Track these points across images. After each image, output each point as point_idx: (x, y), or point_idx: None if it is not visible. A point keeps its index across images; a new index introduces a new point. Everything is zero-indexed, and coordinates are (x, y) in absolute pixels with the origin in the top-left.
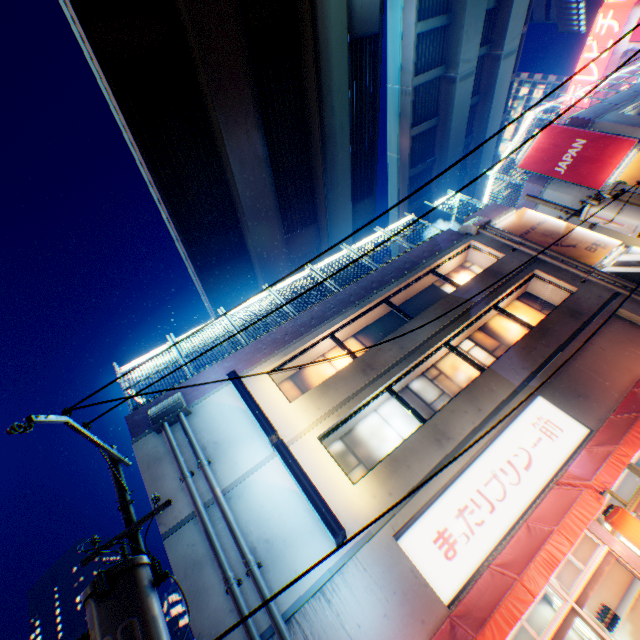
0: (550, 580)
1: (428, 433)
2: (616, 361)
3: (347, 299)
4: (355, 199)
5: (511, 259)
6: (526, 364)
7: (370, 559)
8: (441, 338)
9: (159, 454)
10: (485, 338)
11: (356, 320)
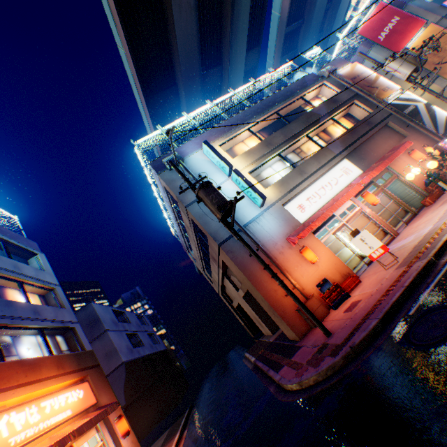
0: (337, 217)
1: (296, 172)
2: (381, 146)
3: (256, 111)
4: (247, 48)
5: (344, 94)
6: (342, 145)
7: (273, 212)
8: (304, 133)
9: (173, 179)
10: (324, 136)
11: (260, 123)
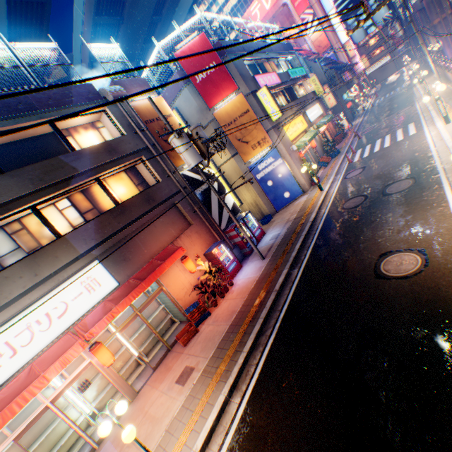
0: (39, 394)
1: None
2: (159, 236)
3: None
4: None
5: (131, 140)
6: (98, 236)
7: None
8: (28, 203)
9: None
10: (85, 202)
11: None
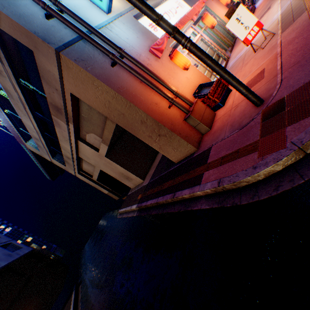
0: None
1: None
2: None
3: None
4: None
5: None
6: None
7: (125, 22)
8: None
9: None
10: None
11: None
